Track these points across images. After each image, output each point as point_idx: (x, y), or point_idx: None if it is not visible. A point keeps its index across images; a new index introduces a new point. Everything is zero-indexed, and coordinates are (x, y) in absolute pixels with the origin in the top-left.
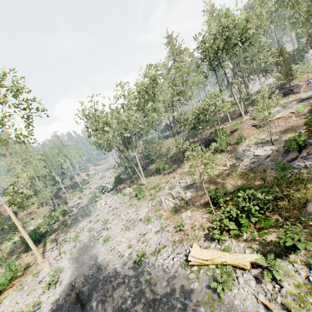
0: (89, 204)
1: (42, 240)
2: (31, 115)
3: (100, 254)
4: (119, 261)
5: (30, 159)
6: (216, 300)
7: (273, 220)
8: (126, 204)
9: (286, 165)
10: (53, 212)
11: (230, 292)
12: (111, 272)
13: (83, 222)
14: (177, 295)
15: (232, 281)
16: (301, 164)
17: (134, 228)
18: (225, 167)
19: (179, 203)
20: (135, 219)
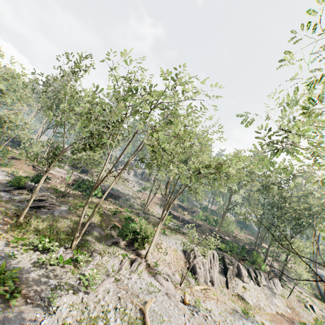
0: None
1: None
2: None
3: None
4: None
5: None
6: None
7: None
8: None
9: None
10: None
11: None
12: None
13: None
14: None
15: None
16: (4, 195)
17: None
18: None
19: None
20: None
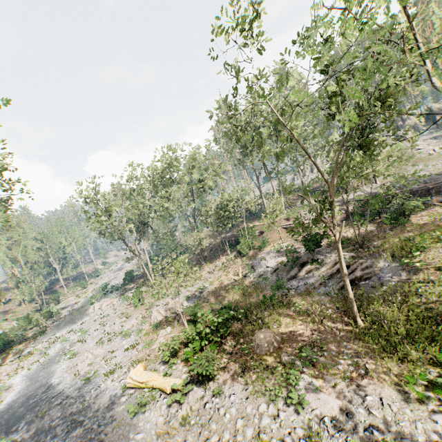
0: (84, 306)
1: (7, 350)
2: (10, 199)
3: (58, 372)
4: (72, 381)
5: (23, 237)
6: (127, 422)
7: (228, 346)
8: (120, 312)
9: (282, 284)
10: (37, 313)
11: (142, 415)
12: (58, 392)
13: (64, 330)
14: (100, 417)
15: (151, 405)
16: (296, 283)
17: (109, 343)
18: (237, 276)
19: (170, 316)
20: (117, 331)
